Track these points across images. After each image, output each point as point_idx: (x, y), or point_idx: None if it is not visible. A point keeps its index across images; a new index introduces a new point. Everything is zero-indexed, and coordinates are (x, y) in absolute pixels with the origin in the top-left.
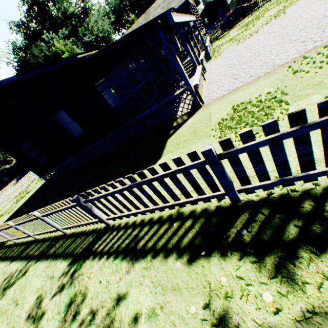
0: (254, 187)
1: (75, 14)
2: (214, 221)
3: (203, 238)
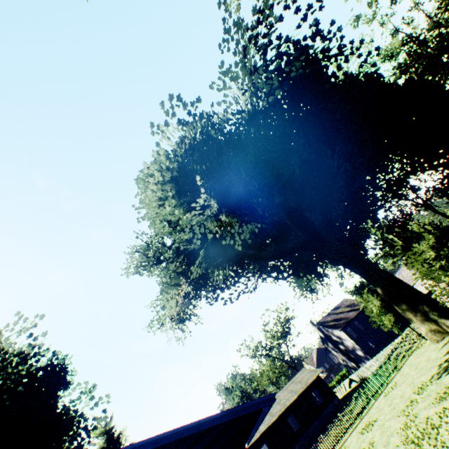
0: None
1: None
2: None
3: None
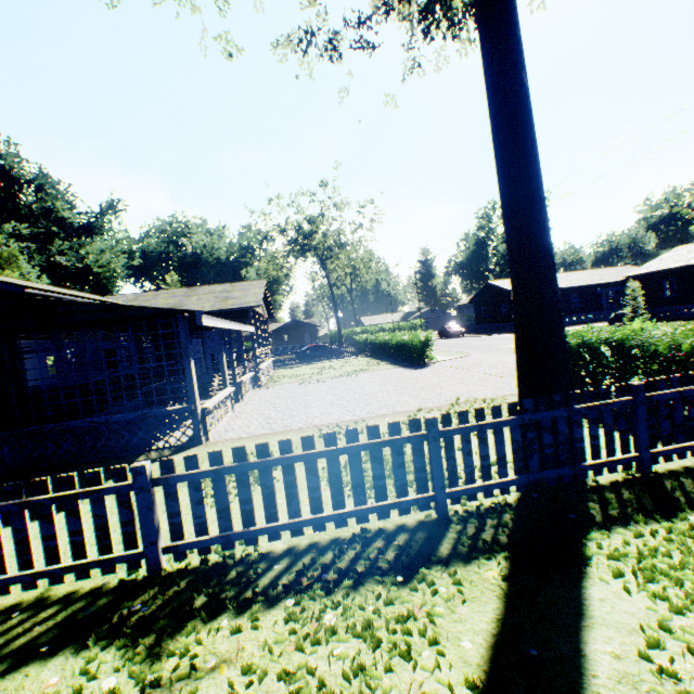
0: (188, 544)
1: (69, 221)
2: (102, 603)
3: (61, 631)
